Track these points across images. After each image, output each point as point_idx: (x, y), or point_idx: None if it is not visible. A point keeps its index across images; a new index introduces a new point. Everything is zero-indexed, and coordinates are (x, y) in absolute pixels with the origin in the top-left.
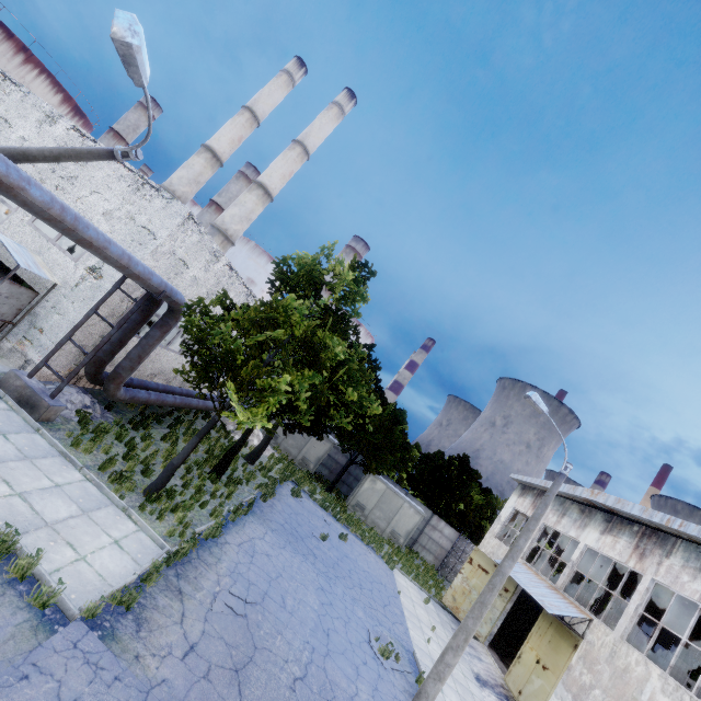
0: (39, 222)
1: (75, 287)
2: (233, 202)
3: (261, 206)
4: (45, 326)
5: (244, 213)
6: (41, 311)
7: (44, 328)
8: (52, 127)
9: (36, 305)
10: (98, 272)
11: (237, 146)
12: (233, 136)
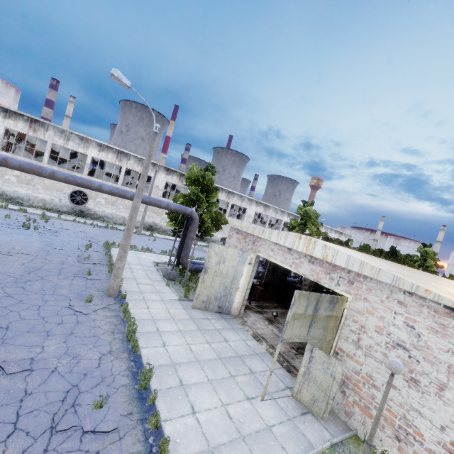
0: None
1: None
2: None
3: None
4: None
5: None
6: None
7: None
8: None
9: None
10: None
11: None
12: None
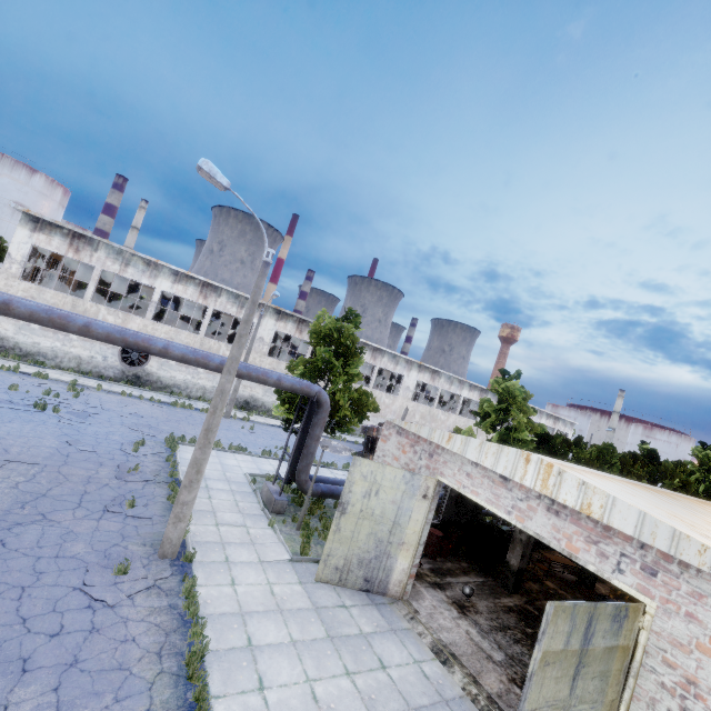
0: None
1: None
2: None
3: None
4: None
5: None
6: None
7: None
8: None
9: None
10: None
11: None
12: None
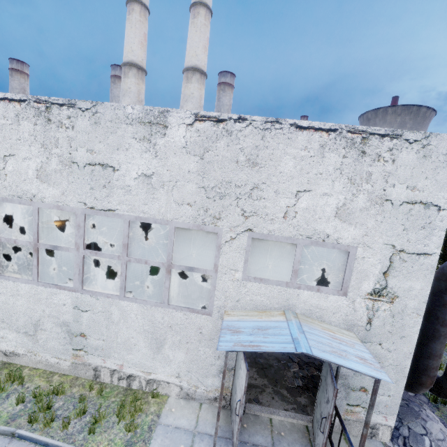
0: (119, 225)
1: (367, 325)
2: (181, 99)
3: (203, 89)
4: (365, 384)
5: (196, 103)
6: (345, 370)
7: (364, 386)
8: (165, 136)
9: (338, 368)
10: (385, 293)
11: (145, 46)
12: (139, 38)
